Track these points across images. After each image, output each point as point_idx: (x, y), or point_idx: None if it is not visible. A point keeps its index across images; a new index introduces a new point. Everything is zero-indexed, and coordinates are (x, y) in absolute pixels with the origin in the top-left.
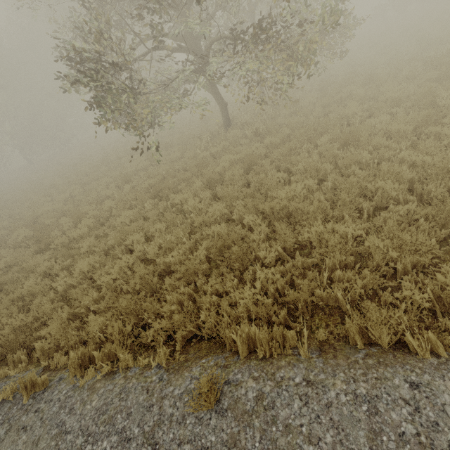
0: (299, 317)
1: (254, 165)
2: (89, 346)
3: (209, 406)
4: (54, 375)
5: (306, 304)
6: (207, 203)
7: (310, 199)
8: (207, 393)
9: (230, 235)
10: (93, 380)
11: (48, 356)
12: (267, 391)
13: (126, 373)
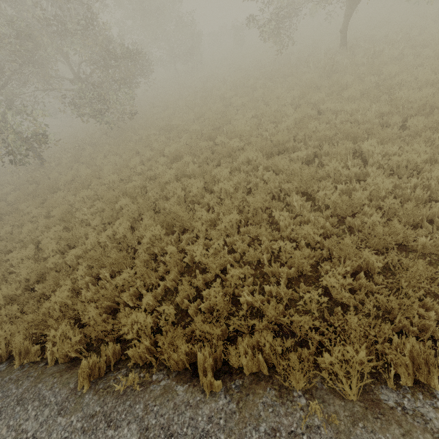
0: None
1: None
2: None
3: None
4: None
5: None
6: None
7: None
8: None
9: None
10: None
11: None
12: None
13: None
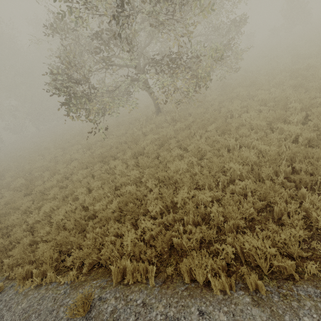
0: (152, 258)
1: (166, 143)
2: (32, 265)
3: (82, 314)
4: (9, 283)
5: (162, 248)
6: (130, 168)
7: (191, 171)
8: (81, 305)
9: (137, 193)
10: (29, 289)
11: (12, 268)
12: (119, 307)
13: (48, 285)
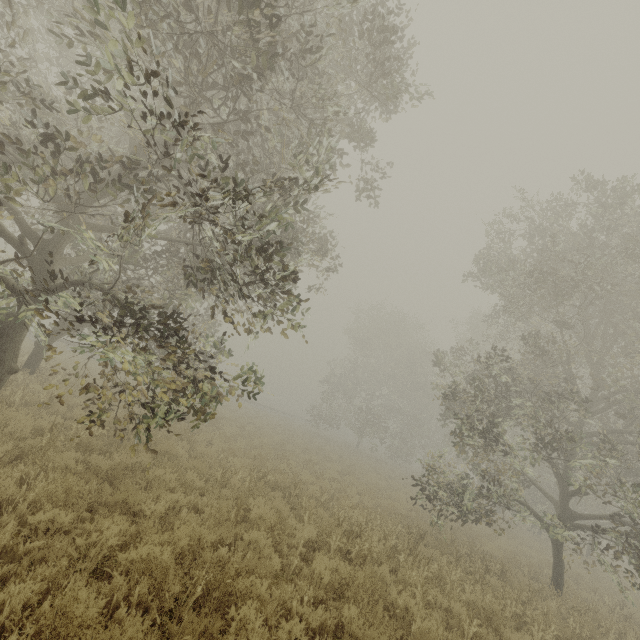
0: None
1: None
2: None
3: None
4: None
5: None
6: None
7: None
8: None
9: None
10: None
11: None
12: None
13: None
